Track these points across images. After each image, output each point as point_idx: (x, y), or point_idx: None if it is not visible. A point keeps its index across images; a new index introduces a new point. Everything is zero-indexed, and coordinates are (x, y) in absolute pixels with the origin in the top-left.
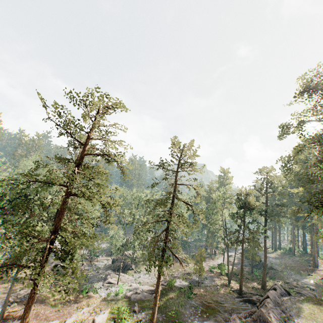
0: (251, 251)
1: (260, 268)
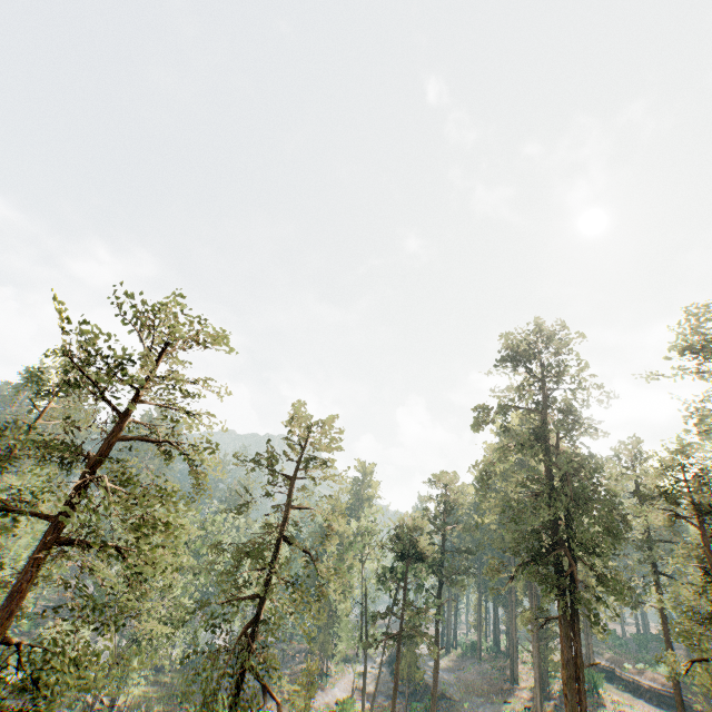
0: (408, 656)
1: (420, 699)
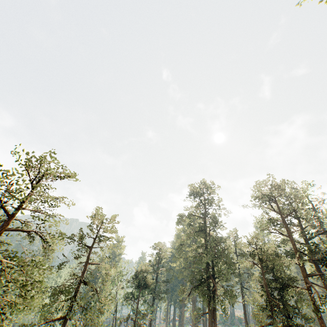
0: None
1: None
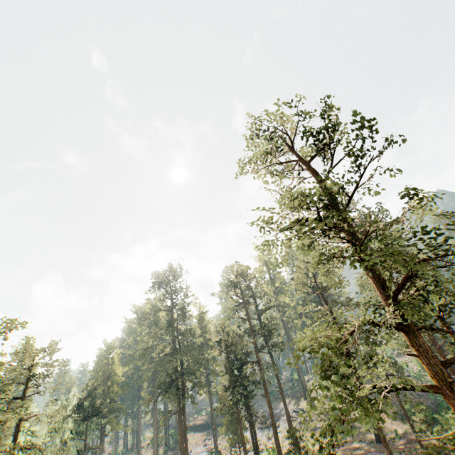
0: None
1: None
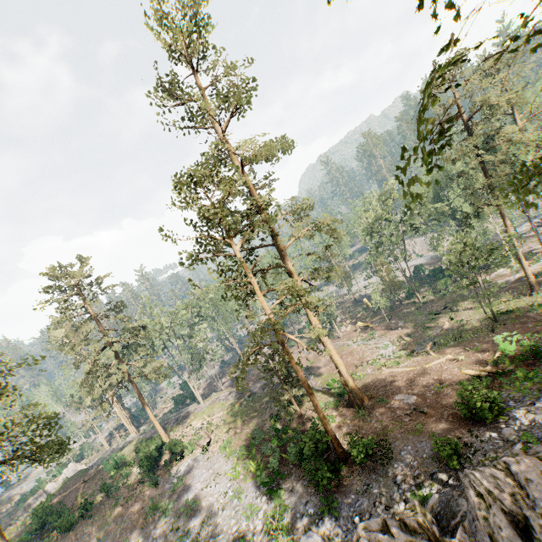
0: None
1: None
